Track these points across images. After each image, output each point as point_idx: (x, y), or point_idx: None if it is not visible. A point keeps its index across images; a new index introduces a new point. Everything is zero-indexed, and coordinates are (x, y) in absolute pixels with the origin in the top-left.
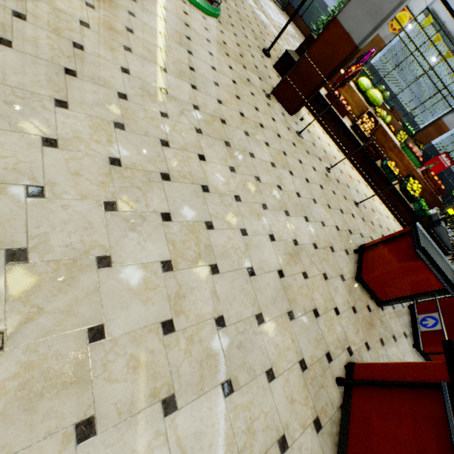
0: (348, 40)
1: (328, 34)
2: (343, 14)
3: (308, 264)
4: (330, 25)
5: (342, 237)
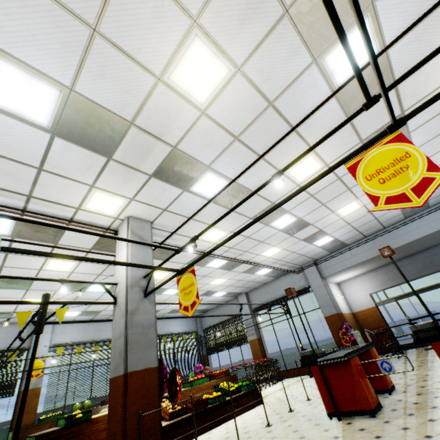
0: (149, 370)
1: (132, 385)
2: (131, 365)
3: (409, 436)
4: (128, 379)
5: (333, 427)
